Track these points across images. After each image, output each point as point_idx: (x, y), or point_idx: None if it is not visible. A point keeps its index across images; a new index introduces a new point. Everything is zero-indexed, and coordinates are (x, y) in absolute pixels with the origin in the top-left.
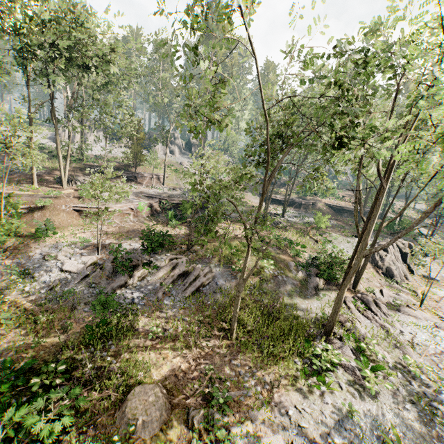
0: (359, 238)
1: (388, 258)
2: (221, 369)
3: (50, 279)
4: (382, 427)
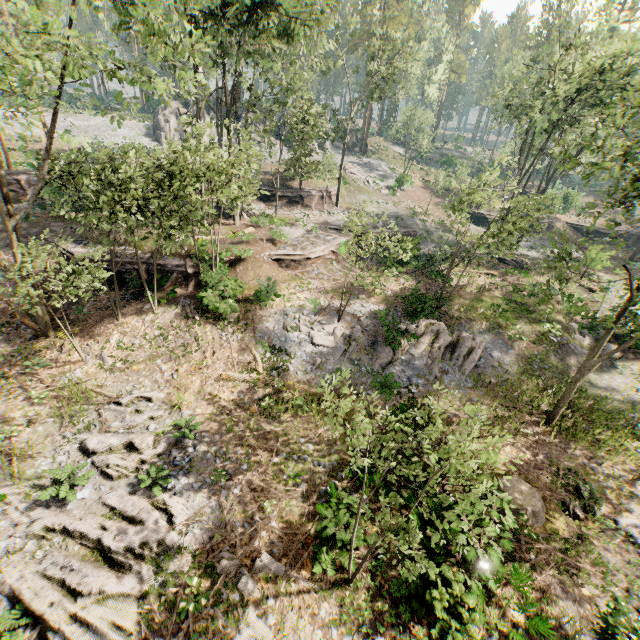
0: None
1: None
2: (561, 459)
3: (307, 356)
4: None
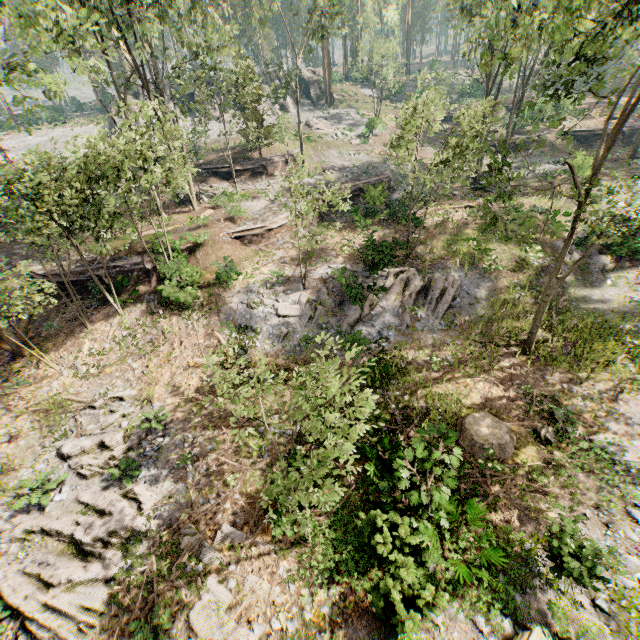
0: None
1: None
2: (538, 387)
3: (273, 329)
4: None
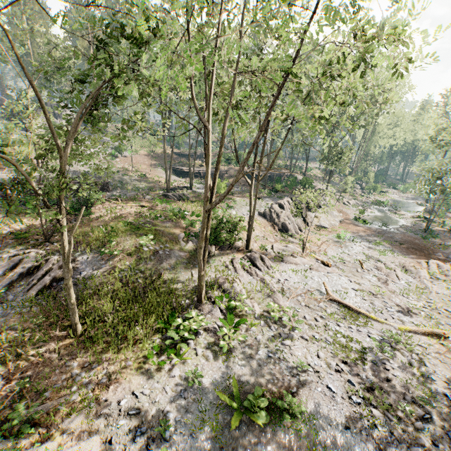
0: (211, 193)
1: (283, 214)
2: (46, 377)
3: None
4: (227, 382)
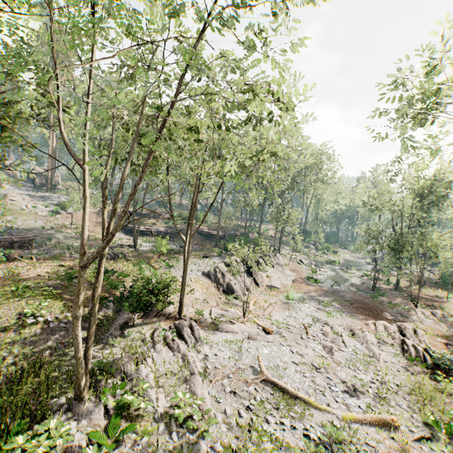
0: None
1: (229, 274)
2: None
3: None
4: None
